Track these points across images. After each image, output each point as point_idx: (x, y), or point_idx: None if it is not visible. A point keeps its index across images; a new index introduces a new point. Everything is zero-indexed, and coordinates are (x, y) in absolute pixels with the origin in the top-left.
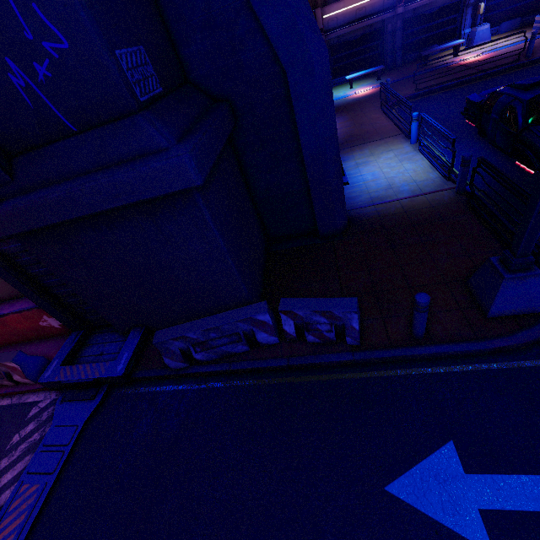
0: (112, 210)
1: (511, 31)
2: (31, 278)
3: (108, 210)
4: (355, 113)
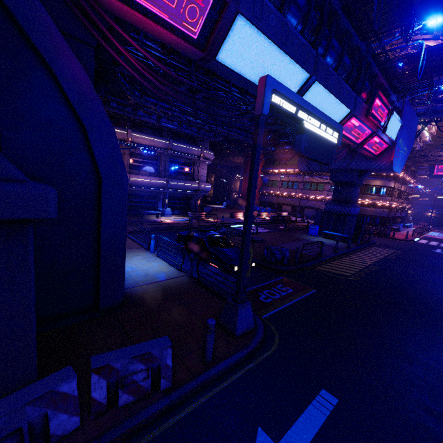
0: None
1: (179, 215)
2: None
3: None
4: None
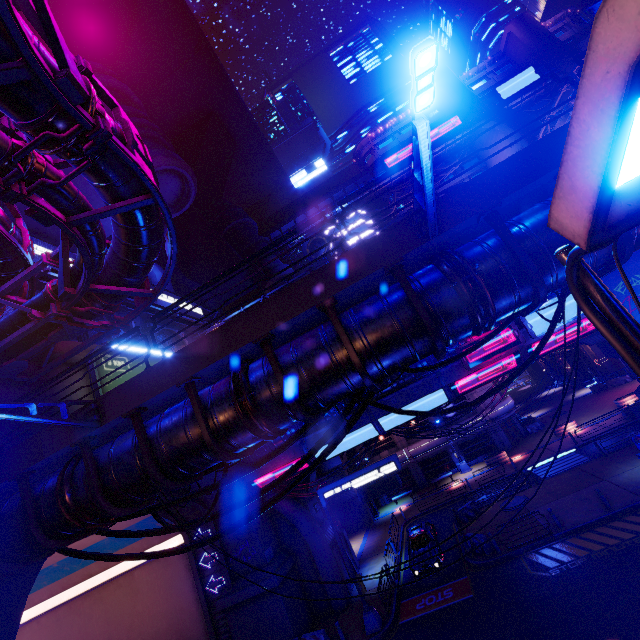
0: (256, 596)
1: (484, 461)
2: (218, 635)
3: (255, 595)
4: (387, 528)
